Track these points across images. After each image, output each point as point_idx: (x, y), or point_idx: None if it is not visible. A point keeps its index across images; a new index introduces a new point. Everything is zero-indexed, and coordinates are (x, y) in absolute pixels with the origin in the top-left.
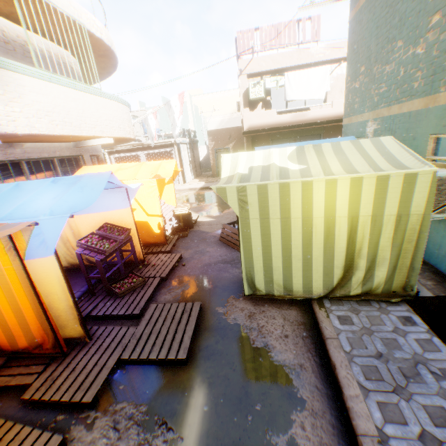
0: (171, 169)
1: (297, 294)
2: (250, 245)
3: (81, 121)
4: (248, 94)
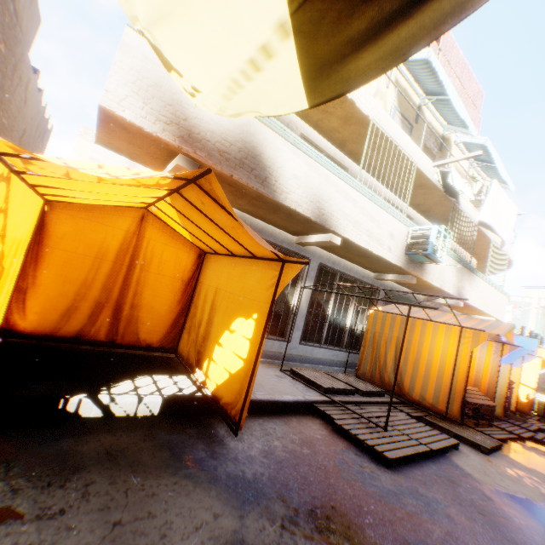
0: None
1: None
2: None
3: (488, 305)
4: None
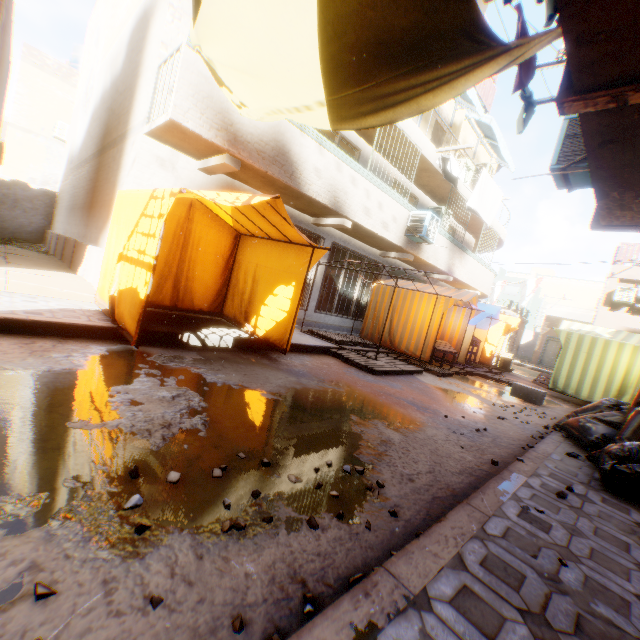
0: (515, 323)
1: (581, 398)
2: (562, 361)
3: (475, 280)
4: (612, 295)
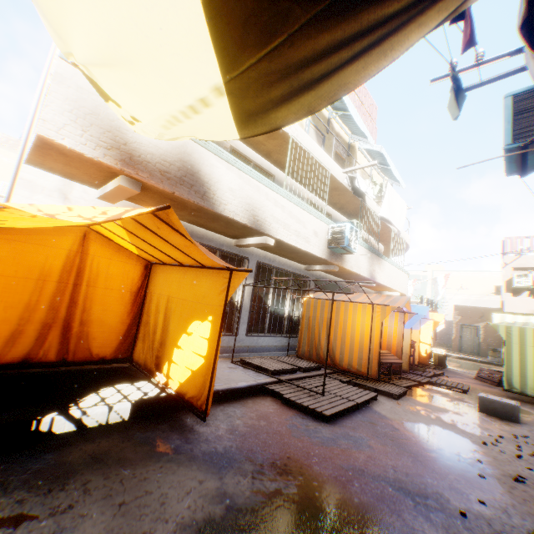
0: (441, 319)
1: None
2: (509, 358)
3: (394, 282)
4: (511, 282)
